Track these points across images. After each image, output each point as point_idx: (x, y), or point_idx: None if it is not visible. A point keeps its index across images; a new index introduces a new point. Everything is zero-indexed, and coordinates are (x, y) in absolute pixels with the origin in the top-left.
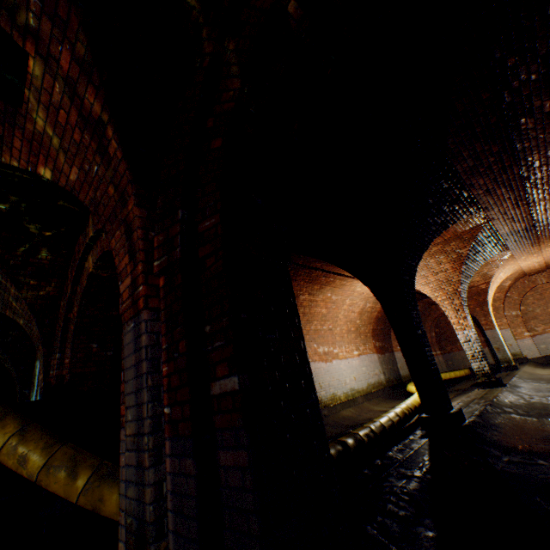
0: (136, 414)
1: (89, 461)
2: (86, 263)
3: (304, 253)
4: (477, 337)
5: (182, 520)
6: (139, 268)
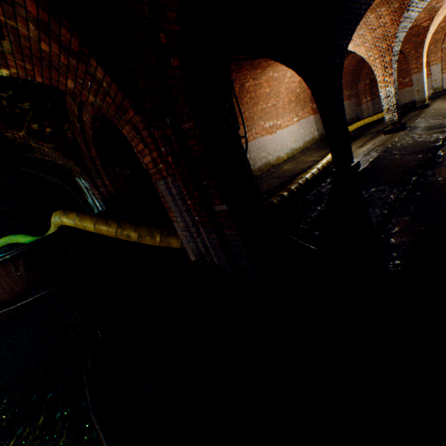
0: (182, 220)
1: (157, 231)
2: (82, 118)
3: (245, 53)
4: (397, 91)
5: (216, 251)
6: (155, 154)
